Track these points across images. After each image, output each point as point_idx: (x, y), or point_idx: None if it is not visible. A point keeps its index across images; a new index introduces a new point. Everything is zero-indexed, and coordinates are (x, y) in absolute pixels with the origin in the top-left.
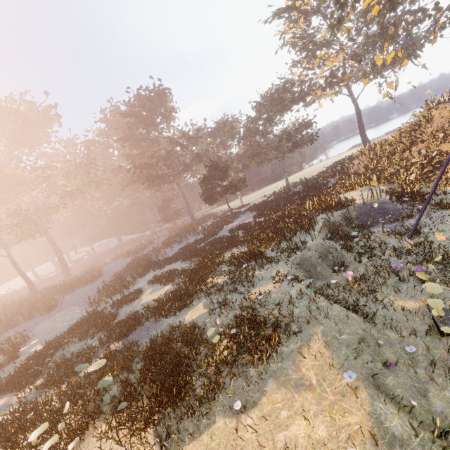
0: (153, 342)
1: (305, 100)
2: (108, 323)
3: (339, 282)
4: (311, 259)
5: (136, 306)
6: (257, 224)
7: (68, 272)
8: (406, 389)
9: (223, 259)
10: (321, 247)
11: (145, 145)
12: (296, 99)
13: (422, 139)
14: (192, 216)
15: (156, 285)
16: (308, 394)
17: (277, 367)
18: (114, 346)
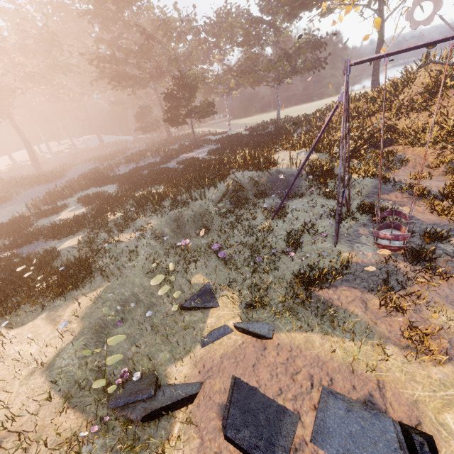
0: (26, 259)
1: (320, 7)
2: (20, 231)
3: (191, 245)
4: (184, 218)
5: (50, 221)
6: (199, 163)
7: (38, 165)
8: (127, 338)
9: (138, 195)
10: (202, 208)
11: (119, 29)
12: (308, 2)
13: (391, 106)
14: (168, 132)
15: (81, 204)
16: (51, 328)
17: (59, 304)
18: (9, 253)
